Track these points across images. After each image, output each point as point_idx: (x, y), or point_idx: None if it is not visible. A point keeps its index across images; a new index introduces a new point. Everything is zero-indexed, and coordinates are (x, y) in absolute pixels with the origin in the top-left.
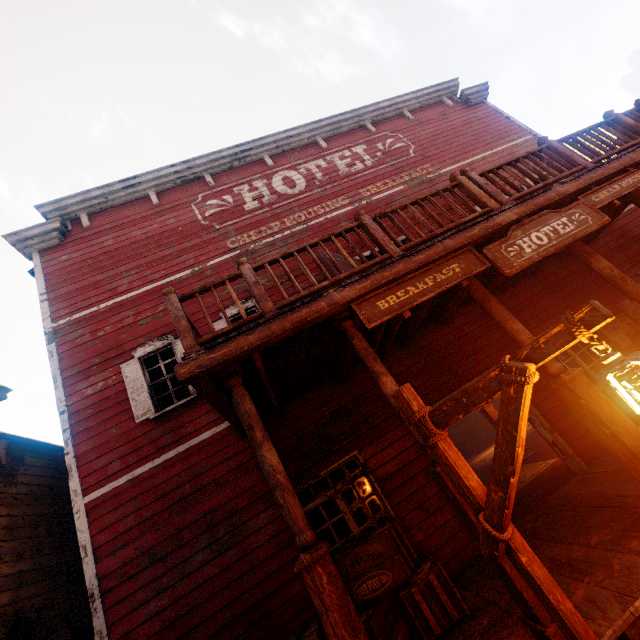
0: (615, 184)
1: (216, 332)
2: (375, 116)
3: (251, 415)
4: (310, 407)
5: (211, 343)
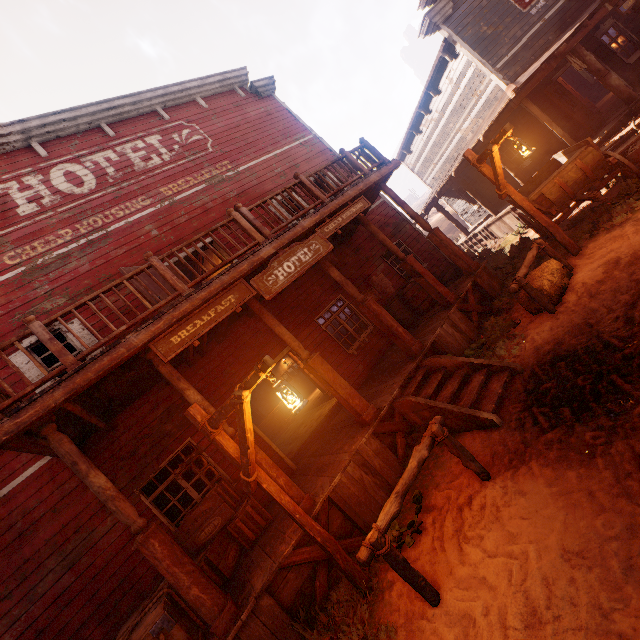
0: (339, 217)
1: (17, 395)
2: (166, 101)
3: (73, 454)
4: (141, 414)
5: (14, 410)
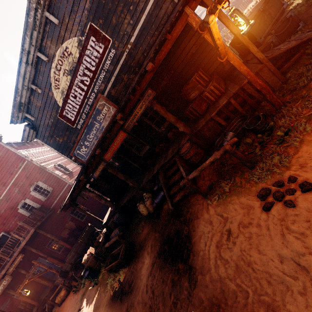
0: (14, 264)
1: None
2: None
3: None
4: None
5: None
